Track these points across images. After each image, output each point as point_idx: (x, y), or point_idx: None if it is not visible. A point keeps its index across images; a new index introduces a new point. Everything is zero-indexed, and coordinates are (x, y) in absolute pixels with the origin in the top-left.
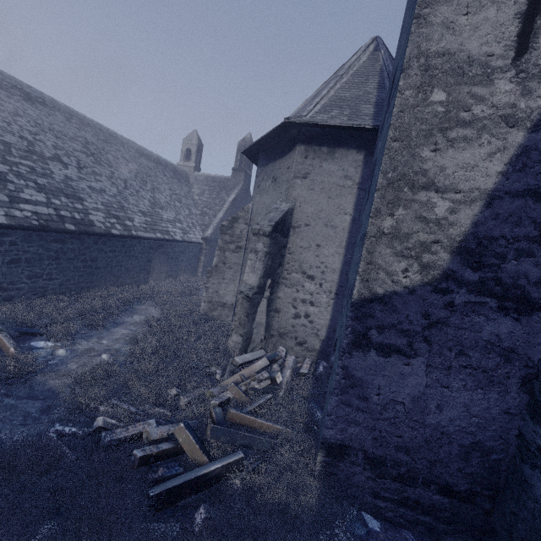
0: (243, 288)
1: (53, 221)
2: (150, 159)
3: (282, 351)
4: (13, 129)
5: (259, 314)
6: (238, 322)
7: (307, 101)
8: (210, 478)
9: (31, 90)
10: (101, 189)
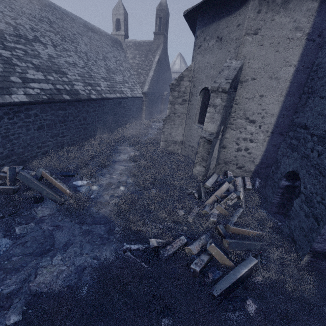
0: (204, 134)
1: (55, 94)
2: (94, 32)
3: (230, 174)
4: None
5: (214, 151)
6: (201, 158)
7: None
8: (243, 278)
9: None
10: (74, 63)
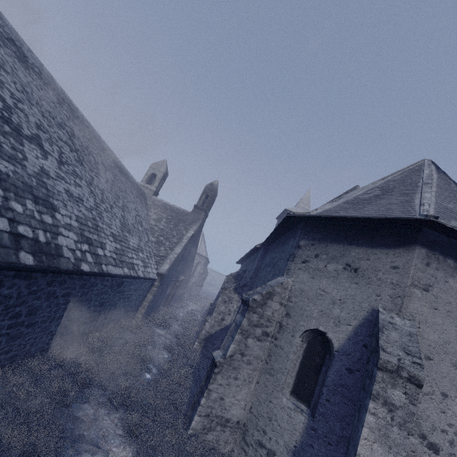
0: None
1: None
2: (122, 172)
3: None
4: None
5: None
6: None
7: (364, 189)
8: None
9: (31, 54)
10: (79, 197)
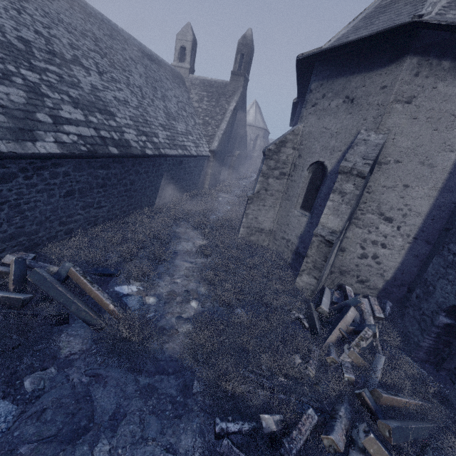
0: (321, 231)
1: (98, 145)
2: (151, 59)
3: (350, 291)
4: (25, 20)
5: (331, 257)
6: (312, 265)
7: None
8: None
9: None
10: (125, 100)
